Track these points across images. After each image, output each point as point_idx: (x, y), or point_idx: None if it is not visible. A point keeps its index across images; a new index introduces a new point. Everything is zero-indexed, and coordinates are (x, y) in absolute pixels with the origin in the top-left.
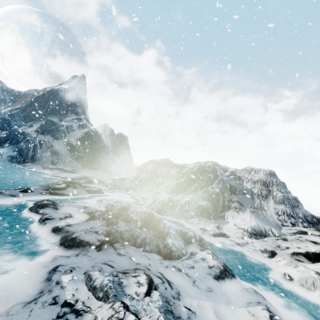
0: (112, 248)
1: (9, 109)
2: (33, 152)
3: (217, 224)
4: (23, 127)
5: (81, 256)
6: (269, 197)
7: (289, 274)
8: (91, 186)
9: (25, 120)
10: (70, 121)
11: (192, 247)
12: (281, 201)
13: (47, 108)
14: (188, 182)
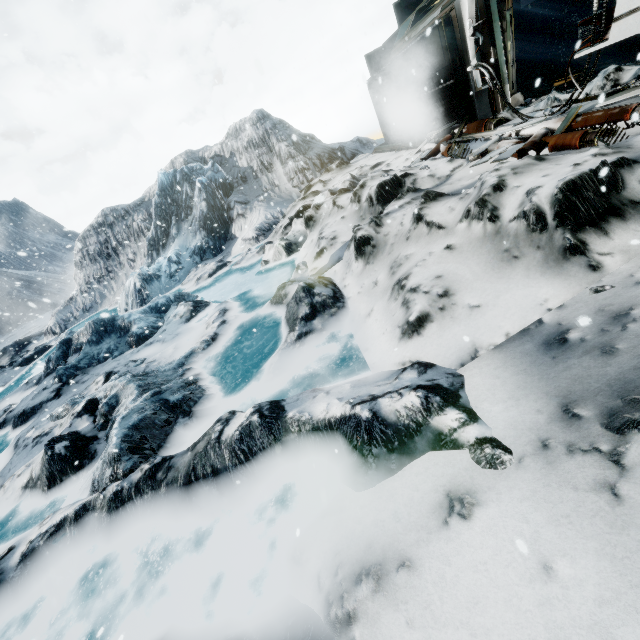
0: (73, 385)
1: None
2: None
3: (223, 256)
4: None
5: (42, 415)
6: (275, 161)
7: (264, 260)
8: (23, 355)
9: None
10: None
11: (170, 313)
12: (288, 156)
13: None
14: (161, 225)
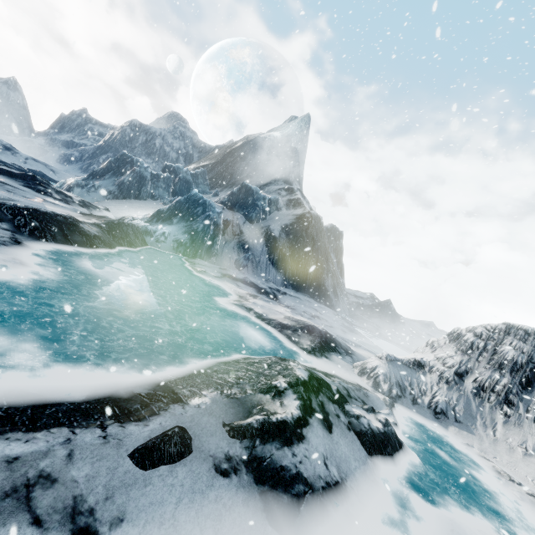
0: None
1: (194, 167)
2: (212, 240)
3: None
4: (206, 195)
5: None
6: None
7: None
8: (347, 389)
9: (210, 185)
10: (274, 192)
11: None
12: None
13: (244, 168)
14: None
